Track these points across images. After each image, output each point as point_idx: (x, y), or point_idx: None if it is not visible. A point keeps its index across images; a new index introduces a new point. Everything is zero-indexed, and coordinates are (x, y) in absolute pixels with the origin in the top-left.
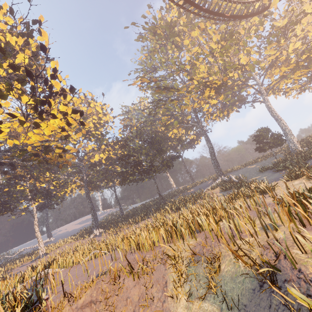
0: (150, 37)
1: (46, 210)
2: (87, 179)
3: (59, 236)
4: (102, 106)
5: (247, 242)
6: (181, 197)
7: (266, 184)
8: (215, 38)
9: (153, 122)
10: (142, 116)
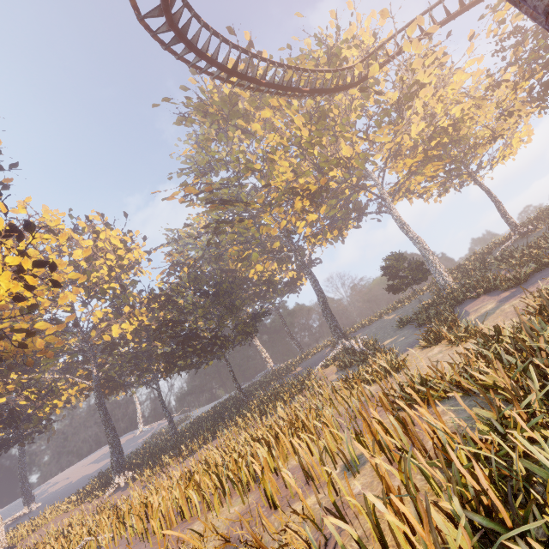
0: (199, 119)
1: (20, 447)
2: (101, 373)
3: (51, 498)
4: (124, 234)
5: (296, 514)
6: (275, 388)
7: (397, 355)
8: (299, 121)
9: (219, 256)
10: (196, 248)
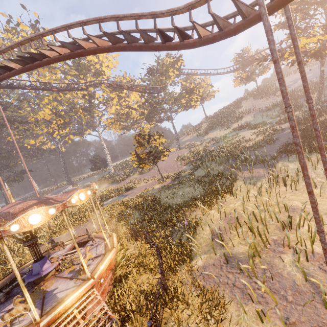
0: None
1: None
2: None
3: None
4: None
5: None
6: None
7: None
8: None
9: (3, 133)
10: None
